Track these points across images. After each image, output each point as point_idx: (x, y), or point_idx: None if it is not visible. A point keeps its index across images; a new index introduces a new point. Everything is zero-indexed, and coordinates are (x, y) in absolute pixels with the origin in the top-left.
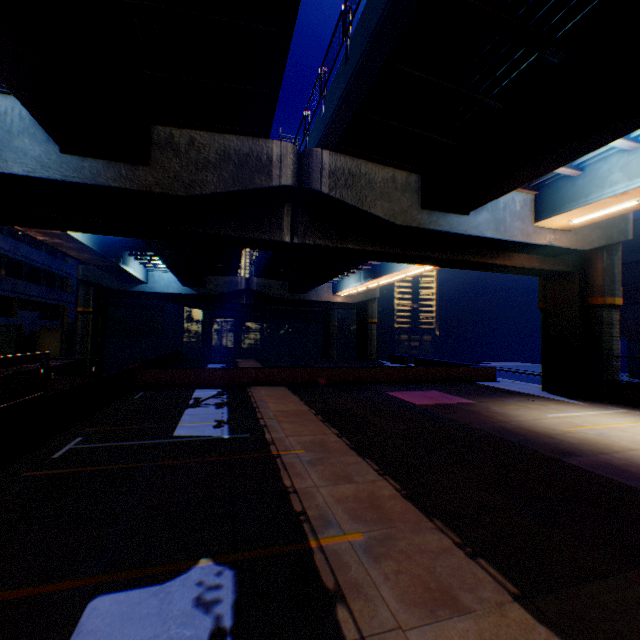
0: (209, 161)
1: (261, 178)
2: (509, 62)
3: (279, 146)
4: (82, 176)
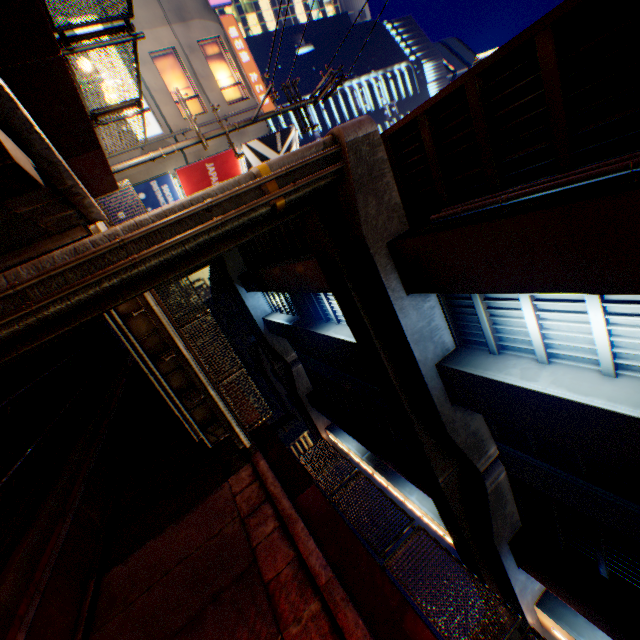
0: (469, 427)
1: (476, 456)
2: (635, 579)
3: (494, 448)
4: (430, 382)
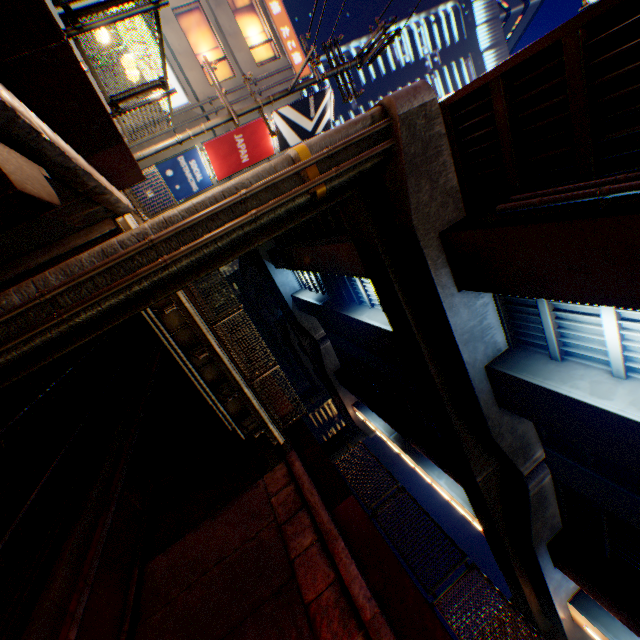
0: (516, 430)
1: (520, 460)
2: None
3: (541, 452)
4: (477, 385)
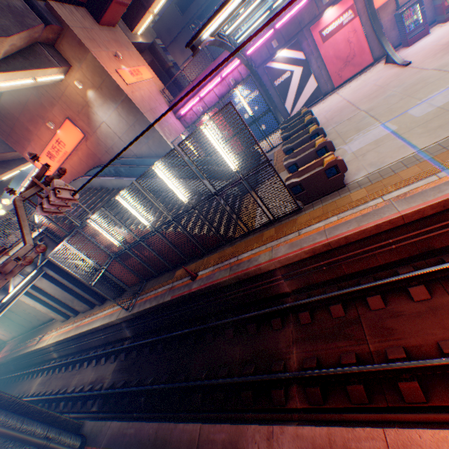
0: None
1: None
2: None
3: None
4: None
